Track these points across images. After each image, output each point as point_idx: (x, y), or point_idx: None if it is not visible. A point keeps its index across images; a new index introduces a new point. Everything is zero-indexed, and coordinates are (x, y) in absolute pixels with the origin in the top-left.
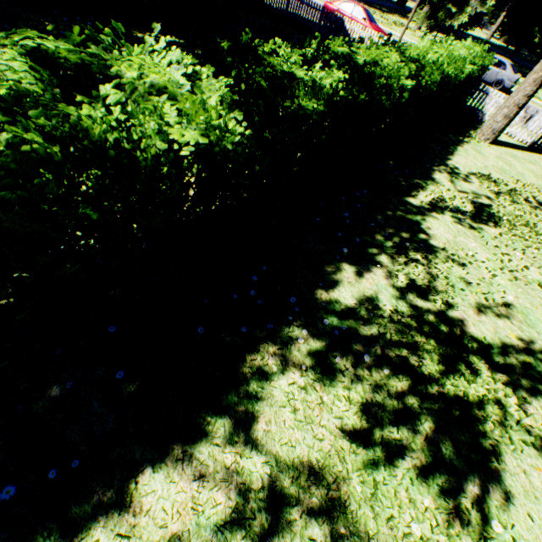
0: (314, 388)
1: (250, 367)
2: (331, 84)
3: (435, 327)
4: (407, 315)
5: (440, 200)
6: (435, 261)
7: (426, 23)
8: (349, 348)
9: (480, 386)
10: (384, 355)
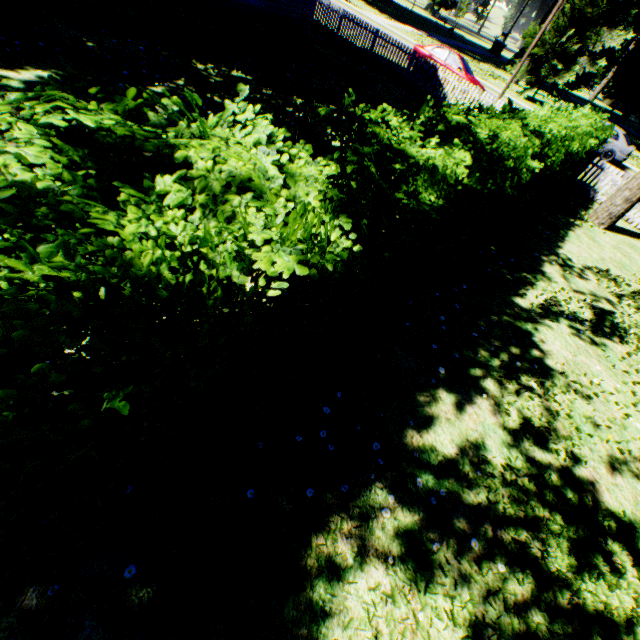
0: (404, 595)
1: (316, 558)
2: (455, 170)
3: (561, 494)
4: (524, 473)
5: (553, 302)
6: (554, 390)
7: (526, 78)
8: (450, 525)
9: (625, 593)
10: (496, 538)
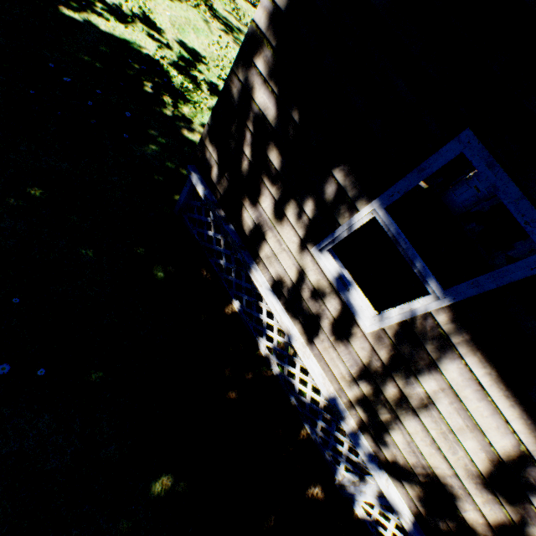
0: None
1: None
2: None
3: None
4: None
5: None
6: None
7: None
8: None
9: (195, 2)
10: None
